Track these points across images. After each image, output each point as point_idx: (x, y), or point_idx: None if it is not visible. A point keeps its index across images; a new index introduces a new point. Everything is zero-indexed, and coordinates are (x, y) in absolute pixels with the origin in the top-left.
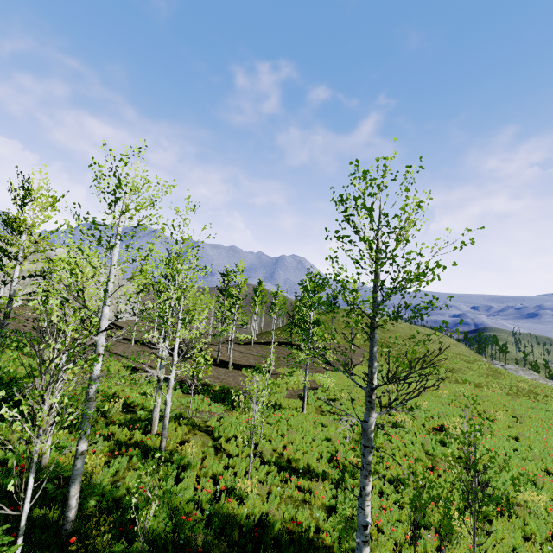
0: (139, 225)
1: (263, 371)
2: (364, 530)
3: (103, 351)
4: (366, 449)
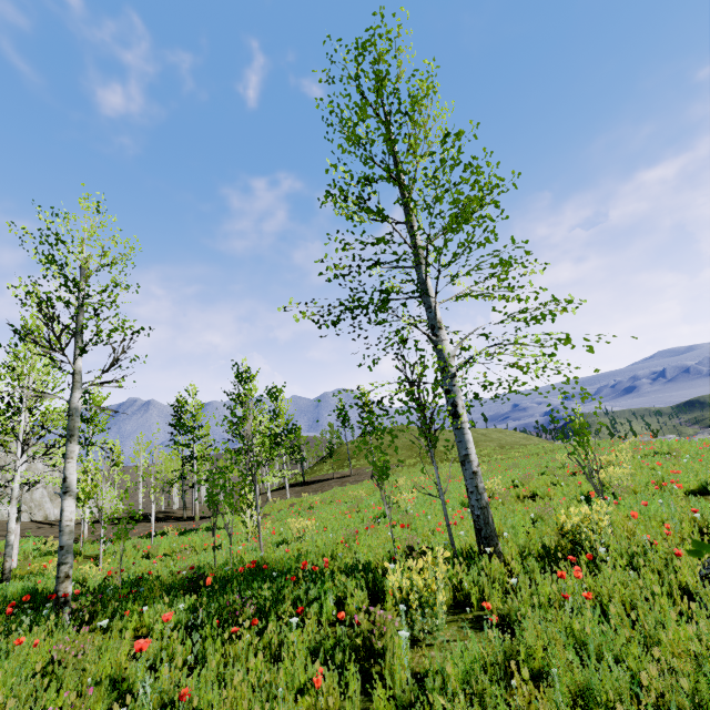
0: None
1: None
2: (63, 482)
3: None
4: (69, 419)
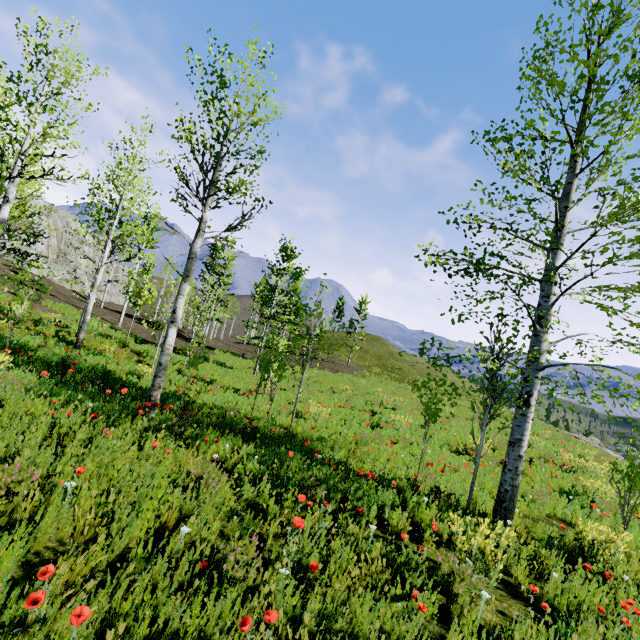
0: (60, 93)
1: (239, 355)
2: (173, 313)
3: (12, 200)
4: (188, 260)
